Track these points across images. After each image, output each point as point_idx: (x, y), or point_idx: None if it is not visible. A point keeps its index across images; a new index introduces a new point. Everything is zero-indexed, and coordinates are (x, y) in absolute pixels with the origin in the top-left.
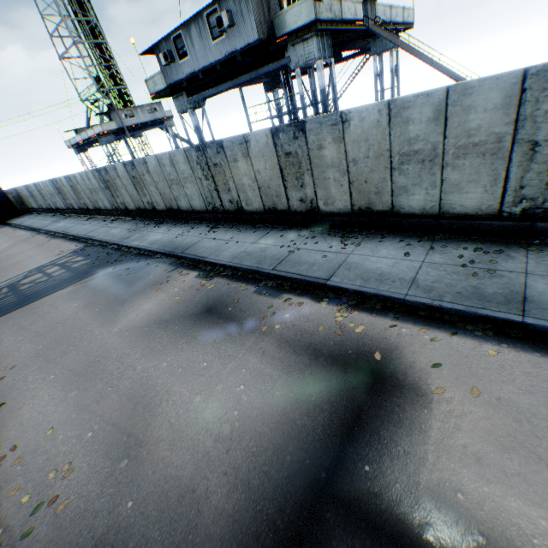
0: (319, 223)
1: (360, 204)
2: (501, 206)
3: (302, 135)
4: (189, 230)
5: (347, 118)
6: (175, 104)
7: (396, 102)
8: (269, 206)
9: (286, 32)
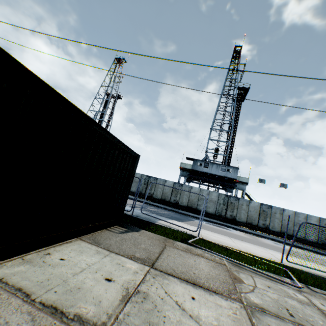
0: (268, 233)
1: (283, 231)
2: (317, 241)
3: (270, 208)
4: (210, 219)
5: (284, 210)
6: (180, 172)
7: (296, 212)
8: (248, 222)
9: (238, 180)
